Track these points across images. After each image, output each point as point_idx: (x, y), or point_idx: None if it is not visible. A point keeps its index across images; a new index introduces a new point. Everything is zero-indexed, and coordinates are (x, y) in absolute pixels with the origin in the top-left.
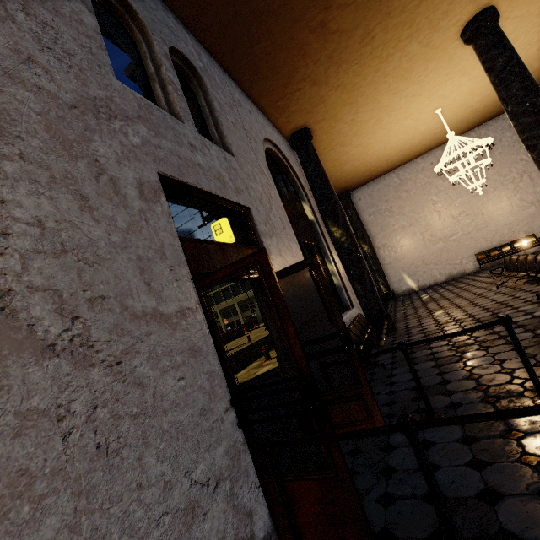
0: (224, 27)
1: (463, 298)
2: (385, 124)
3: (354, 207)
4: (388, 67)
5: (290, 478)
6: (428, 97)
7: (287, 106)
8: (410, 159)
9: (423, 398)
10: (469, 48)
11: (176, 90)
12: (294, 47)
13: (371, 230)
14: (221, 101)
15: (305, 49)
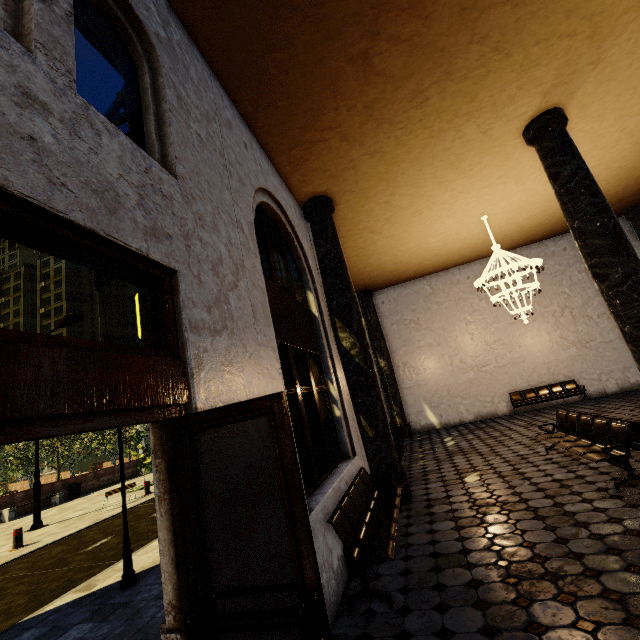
0: (218, 3)
1: (502, 458)
2: (424, 218)
3: (375, 311)
4: (438, 146)
5: None
6: (476, 198)
7: (305, 159)
8: (445, 267)
9: None
10: (528, 152)
11: (50, 1)
12: (322, 76)
13: (392, 342)
14: (186, 98)
15: (337, 84)
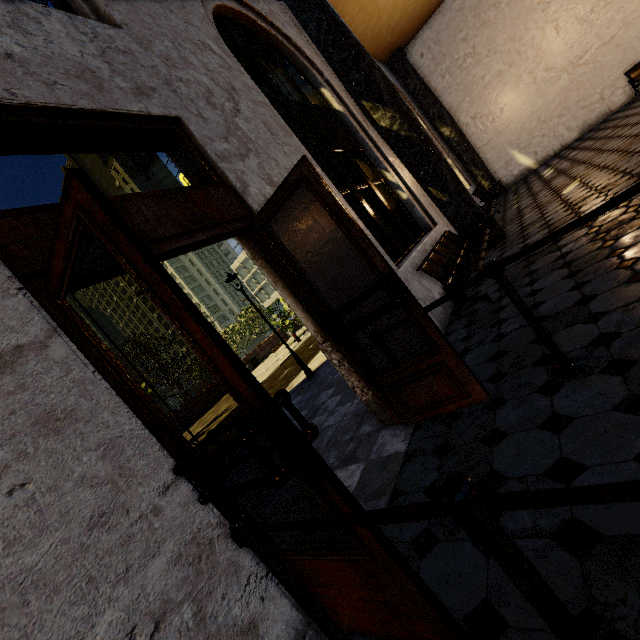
0: None
1: (610, 151)
2: None
3: (416, 73)
4: None
5: (308, 558)
6: None
7: None
8: None
9: (546, 344)
10: None
11: None
12: None
13: (450, 101)
14: None
15: None
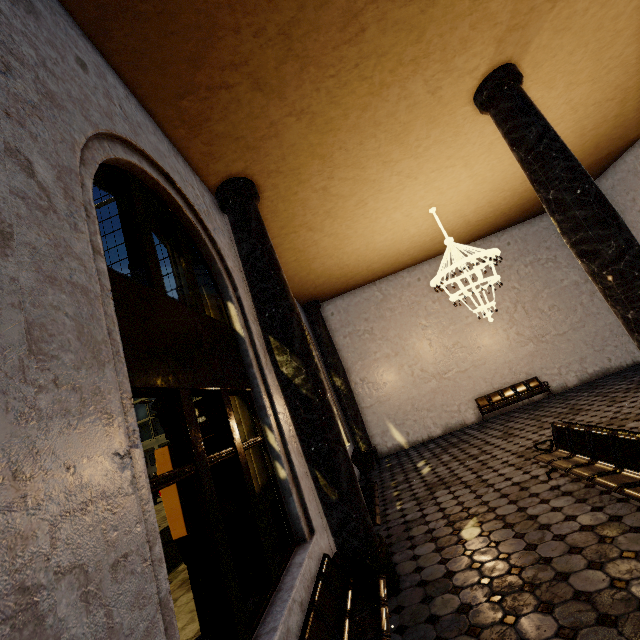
0: None
1: (496, 490)
2: (369, 210)
3: (325, 324)
4: (380, 110)
5: None
6: (424, 185)
7: (204, 117)
8: (394, 270)
9: None
10: (478, 125)
11: None
12: None
13: (346, 357)
14: None
15: None
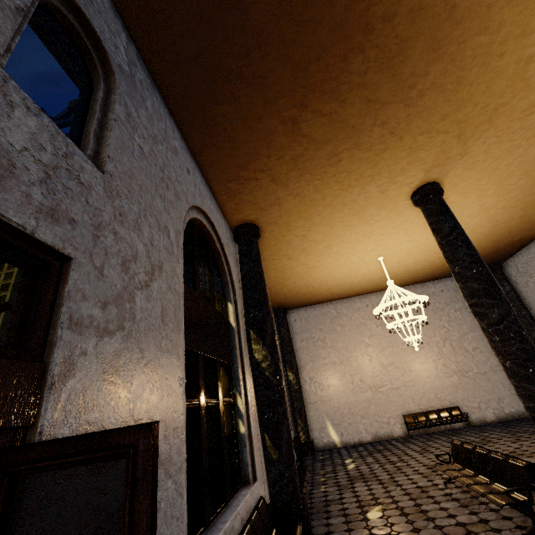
0: (181, 61)
1: (403, 489)
2: (333, 252)
3: (288, 327)
4: (347, 197)
5: None
6: (375, 242)
7: (239, 192)
8: (349, 295)
9: None
10: (415, 212)
11: None
12: (259, 129)
13: (301, 357)
14: (136, 118)
15: (271, 137)
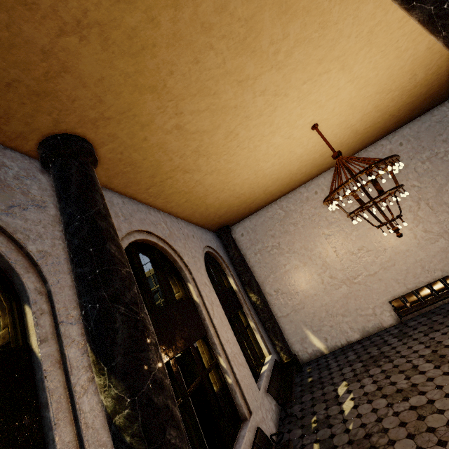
0: None
1: None
2: (244, 140)
3: (236, 246)
4: (202, 2)
5: None
6: (298, 101)
7: None
8: (291, 188)
9: None
10: (351, 7)
11: None
12: None
13: (259, 272)
14: None
15: None
